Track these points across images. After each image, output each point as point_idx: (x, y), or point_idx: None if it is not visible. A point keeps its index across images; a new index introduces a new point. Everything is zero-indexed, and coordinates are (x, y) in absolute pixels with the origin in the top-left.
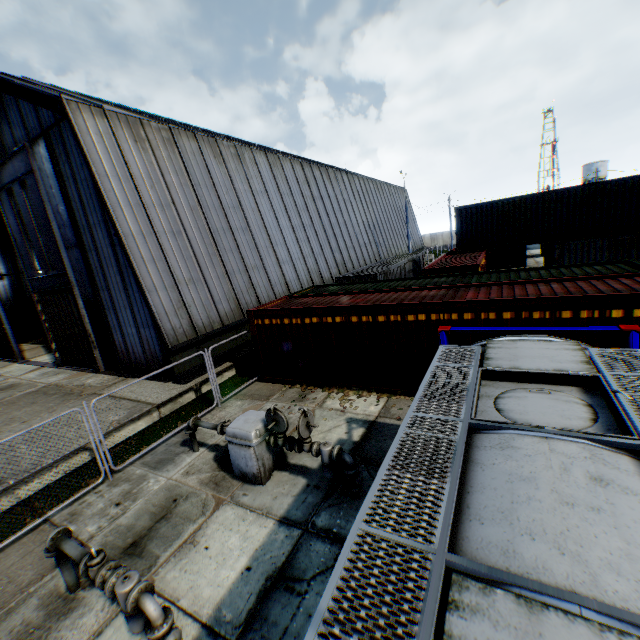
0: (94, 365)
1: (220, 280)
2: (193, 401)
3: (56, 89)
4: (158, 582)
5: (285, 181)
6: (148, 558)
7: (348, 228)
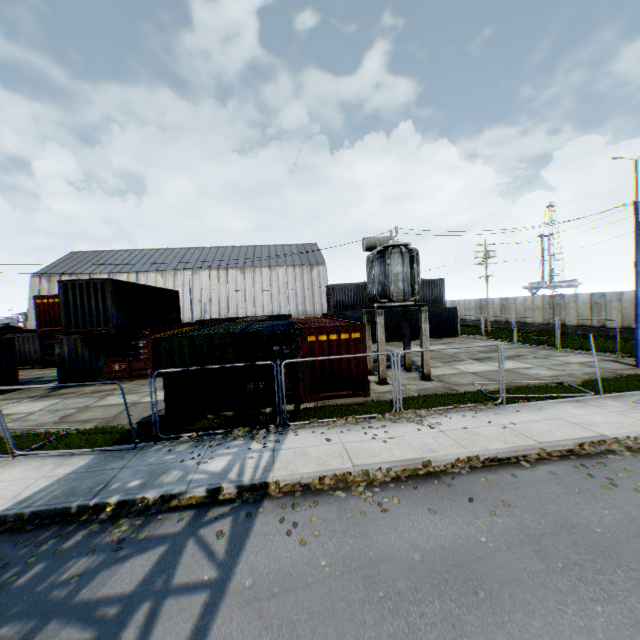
0: None
1: None
2: None
3: (85, 257)
4: None
5: None
6: None
7: None
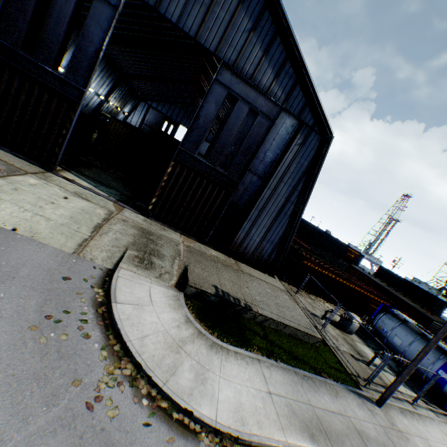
0: (206, 239)
1: None
2: None
3: None
4: (373, 362)
5: None
6: (365, 356)
7: None
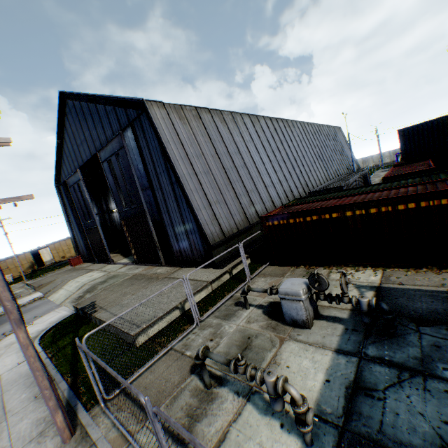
0: (159, 261)
1: (233, 200)
2: (229, 280)
3: None
4: (264, 386)
5: (262, 132)
6: None
7: (305, 159)
